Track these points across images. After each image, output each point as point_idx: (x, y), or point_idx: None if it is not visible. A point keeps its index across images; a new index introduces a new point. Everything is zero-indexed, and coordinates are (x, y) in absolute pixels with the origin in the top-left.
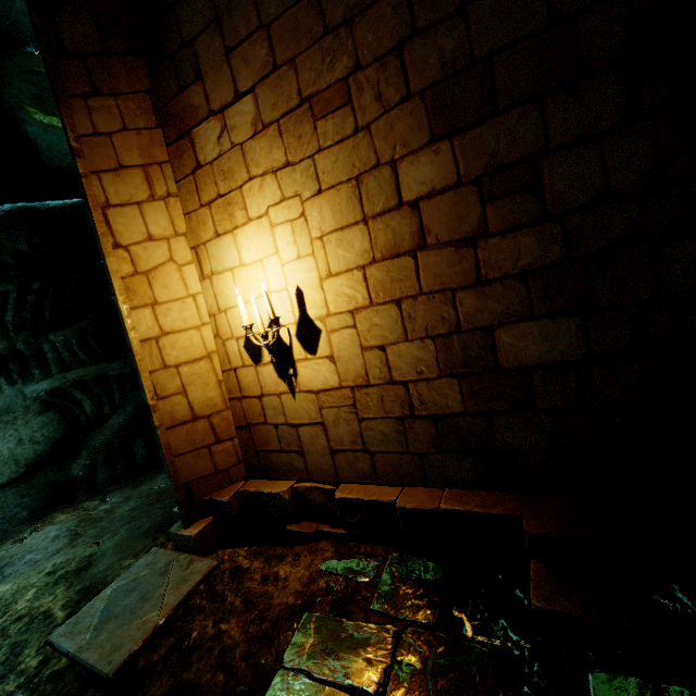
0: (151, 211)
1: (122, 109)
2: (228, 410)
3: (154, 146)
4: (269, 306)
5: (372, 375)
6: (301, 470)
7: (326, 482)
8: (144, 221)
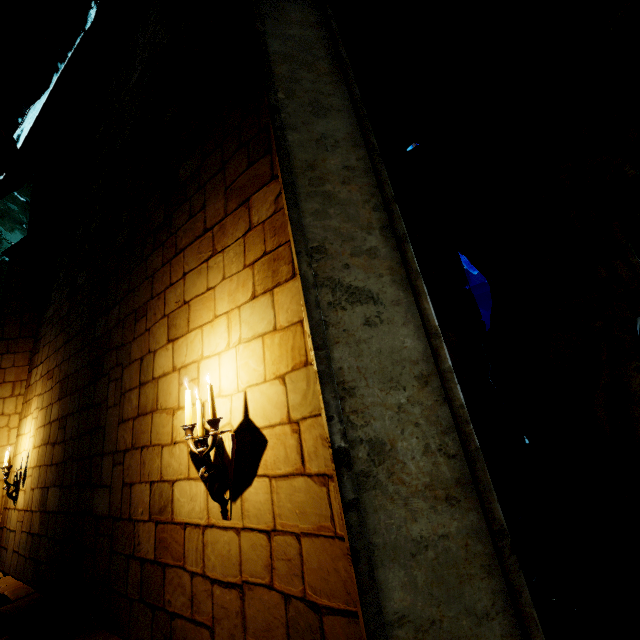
0: (9, 402)
1: (16, 358)
2: (1, 515)
3: (23, 373)
4: (9, 459)
5: (29, 504)
6: (4, 562)
7: (6, 573)
8: (3, 406)
